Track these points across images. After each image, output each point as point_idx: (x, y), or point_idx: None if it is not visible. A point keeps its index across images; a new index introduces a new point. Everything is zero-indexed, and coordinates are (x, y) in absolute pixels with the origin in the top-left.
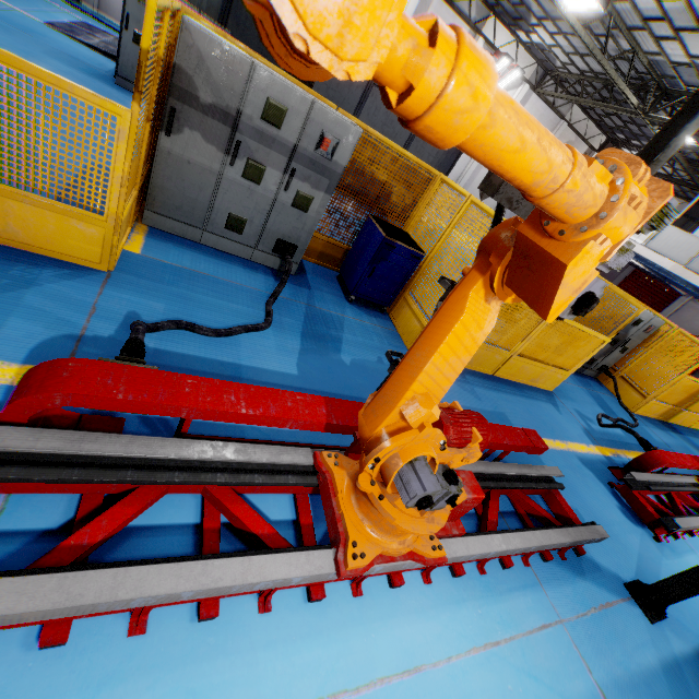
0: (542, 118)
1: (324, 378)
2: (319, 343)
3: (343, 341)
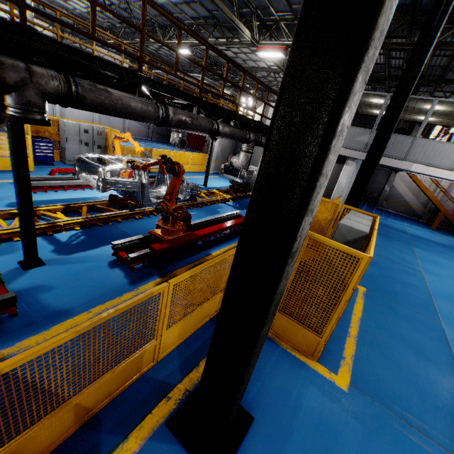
0: None
1: None
2: None
3: None
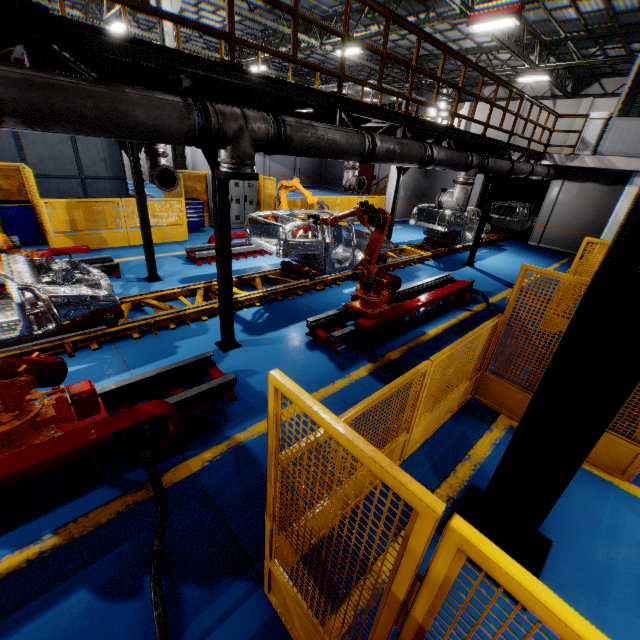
0: None
1: None
2: None
3: None
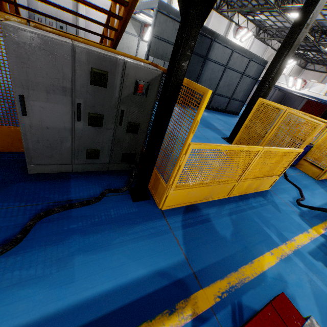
0: (260, 47)
1: (325, 202)
2: (308, 189)
3: (308, 185)
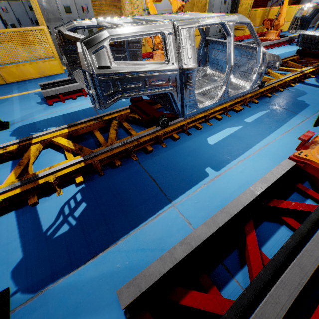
0: None
1: None
2: None
3: None
